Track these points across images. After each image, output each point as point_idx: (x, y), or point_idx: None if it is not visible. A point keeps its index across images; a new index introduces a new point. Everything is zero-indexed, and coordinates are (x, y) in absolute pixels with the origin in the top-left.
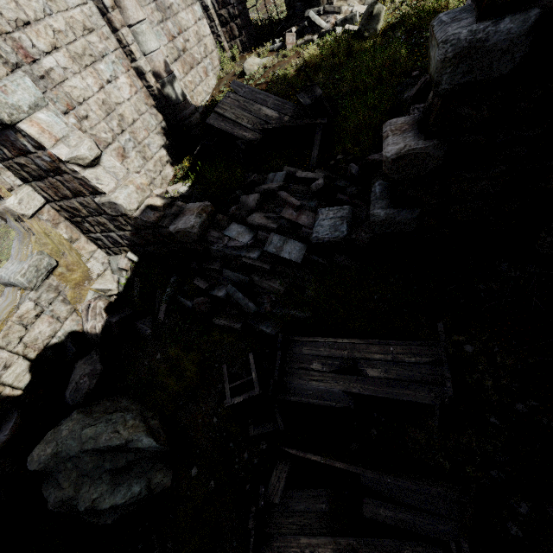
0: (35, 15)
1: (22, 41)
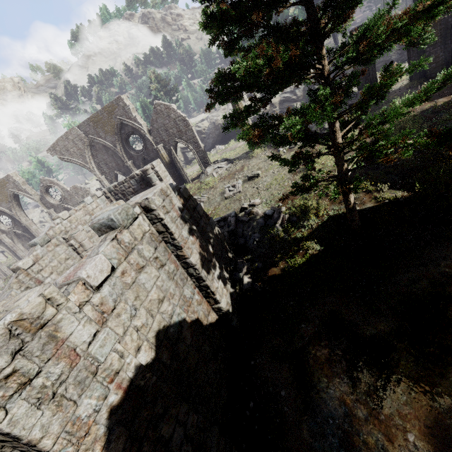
0: (46, 265)
1: (39, 277)
